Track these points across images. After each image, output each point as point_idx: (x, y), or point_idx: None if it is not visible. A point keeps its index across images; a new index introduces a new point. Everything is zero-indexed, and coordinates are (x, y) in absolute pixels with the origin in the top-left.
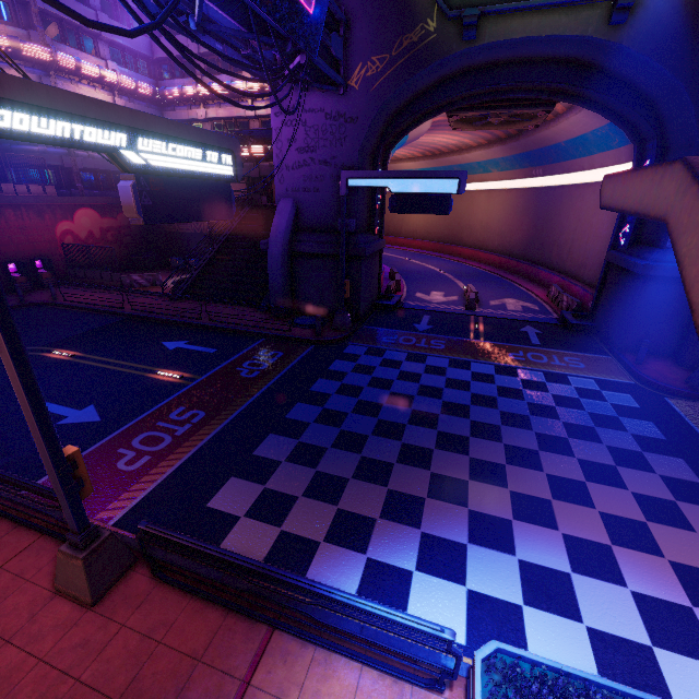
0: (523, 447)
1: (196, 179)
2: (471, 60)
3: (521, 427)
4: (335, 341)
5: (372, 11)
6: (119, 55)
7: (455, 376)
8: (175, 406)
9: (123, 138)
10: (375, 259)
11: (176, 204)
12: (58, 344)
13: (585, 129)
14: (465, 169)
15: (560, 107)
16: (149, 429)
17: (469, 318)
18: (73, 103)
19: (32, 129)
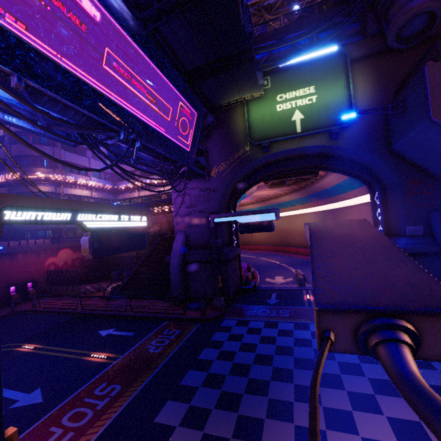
0: (362, 392)
1: (125, 230)
2: (269, 159)
3: (356, 374)
4: (215, 317)
5: (219, 146)
6: (97, 174)
7: (300, 336)
8: (99, 383)
9: (88, 216)
10: (235, 260)
11: (112, 245)
12: (27, 340)
13: (338, 181)
14: (281, 205)
15: (322, 173)
16: (77, 406)
17: (302, 292)
18: (64, 204)
19: (40, 218)
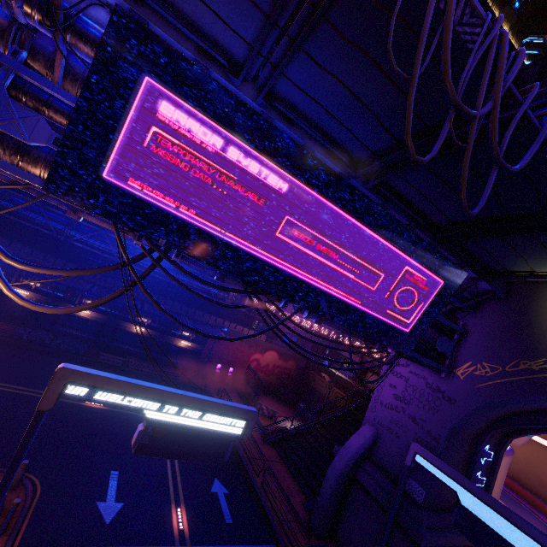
0: None
1: (198, 433)
2: None
3: None
4: None
5: (491, 331)
6: None
7: None
8: None
9: (155, 404)
10: None
11: (169, 446)
12: None
13: None
14: None
15: None
16: None
17: None
18: (131, 388)
19: (99, 397)
